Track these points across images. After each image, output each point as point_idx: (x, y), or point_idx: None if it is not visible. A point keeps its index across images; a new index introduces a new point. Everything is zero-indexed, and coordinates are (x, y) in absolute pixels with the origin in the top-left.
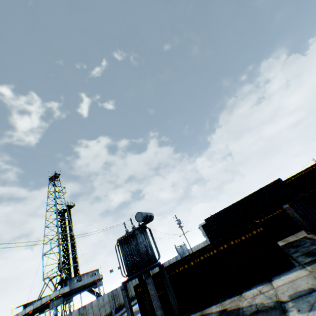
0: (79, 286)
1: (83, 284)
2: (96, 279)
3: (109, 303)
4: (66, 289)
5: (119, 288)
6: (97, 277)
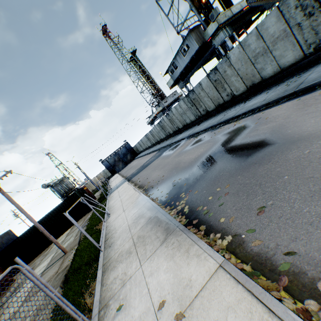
0: (179, 75)
1: (182, 70)
2: (193, 54)
3: (190, 111)
4: (171, 82)
5: (198, 89)
6: (194, 49)
